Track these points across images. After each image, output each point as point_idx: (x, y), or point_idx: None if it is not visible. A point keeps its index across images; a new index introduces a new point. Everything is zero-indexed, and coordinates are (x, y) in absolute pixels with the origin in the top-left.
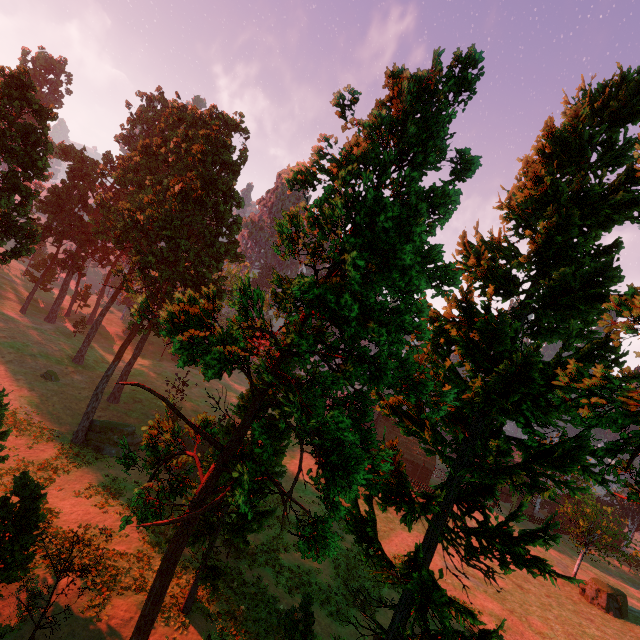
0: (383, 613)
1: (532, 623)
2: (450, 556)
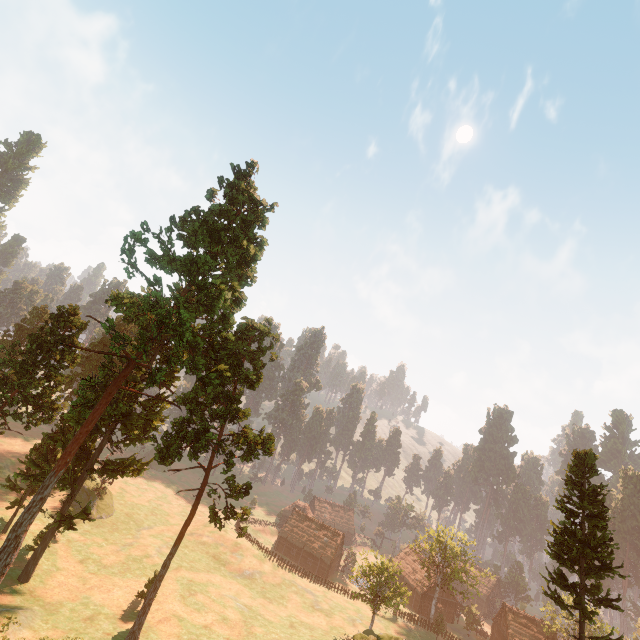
0: (125, 581)
1: (253, 628)
2: (250, 599)
